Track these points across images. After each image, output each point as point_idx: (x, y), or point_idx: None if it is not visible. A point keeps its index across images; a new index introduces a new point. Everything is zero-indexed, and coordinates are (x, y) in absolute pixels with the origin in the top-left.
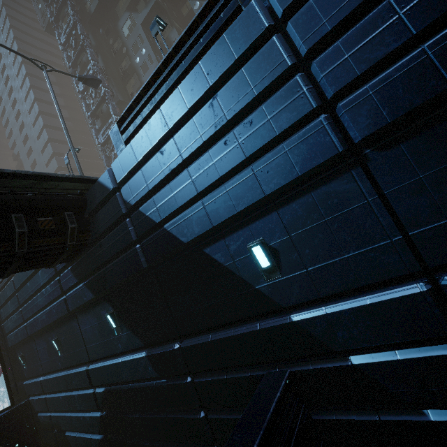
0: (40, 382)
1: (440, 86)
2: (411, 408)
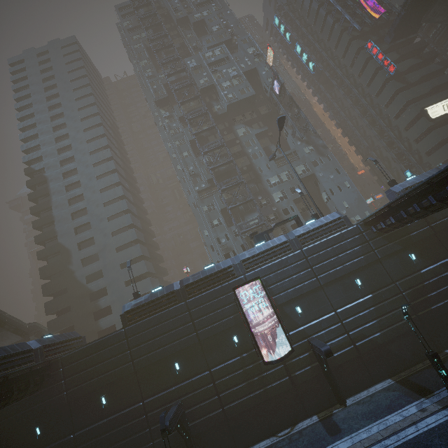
0: (336, 314)
1: None
2: None
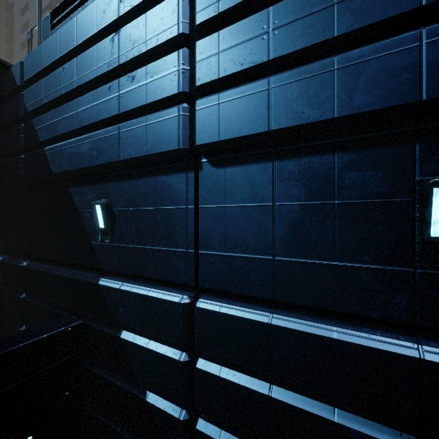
0: None
1: (263, 126)
2: (143, 386)
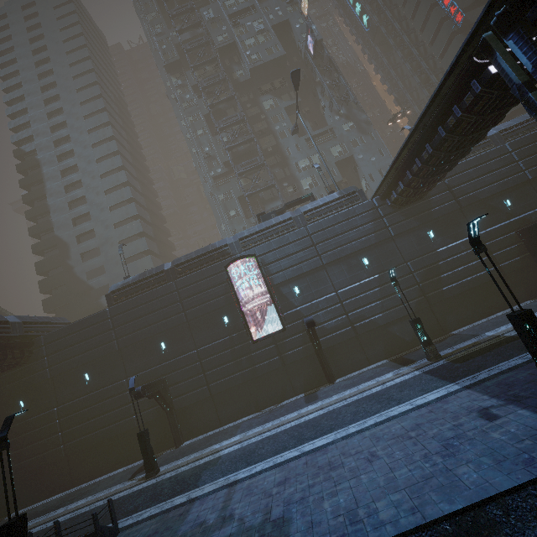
0: (336, 295)
1: None
2: None
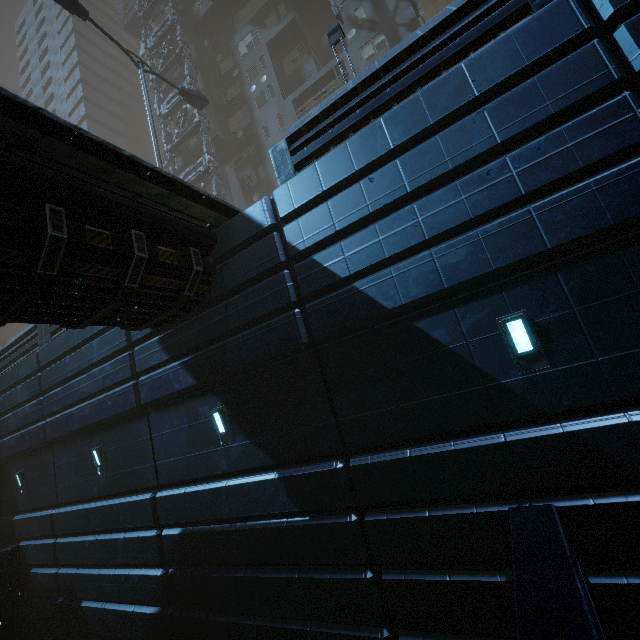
0: (51, 517)
1: None
2: None
